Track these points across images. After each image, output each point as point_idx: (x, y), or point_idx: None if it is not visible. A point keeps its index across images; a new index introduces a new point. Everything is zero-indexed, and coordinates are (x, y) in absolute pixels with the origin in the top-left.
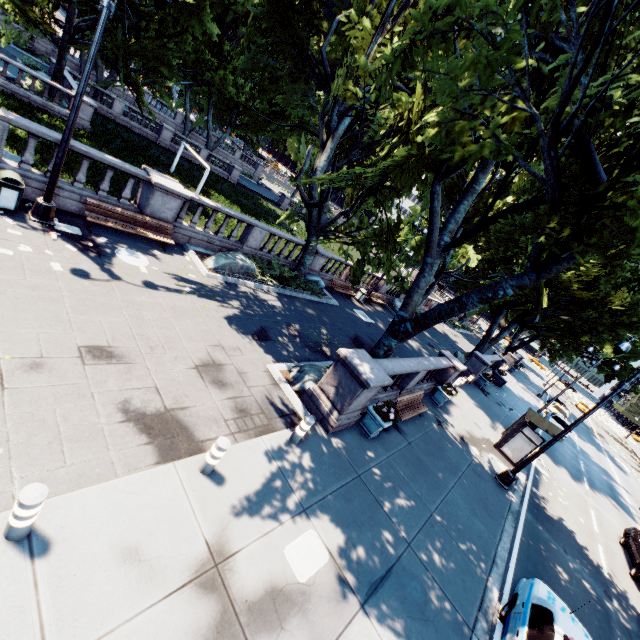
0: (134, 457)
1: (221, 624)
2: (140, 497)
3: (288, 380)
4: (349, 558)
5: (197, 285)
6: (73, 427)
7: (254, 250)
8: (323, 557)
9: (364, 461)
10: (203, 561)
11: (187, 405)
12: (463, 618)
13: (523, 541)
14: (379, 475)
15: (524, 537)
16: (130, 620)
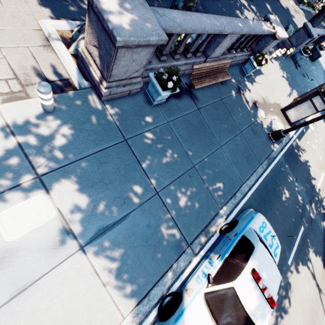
0: None
1: None
2: None
3: (67, 42)
4: (82, 212)
5: None
6: None
7: None
8: (48, 216)
9: (138, 126)
10: None
11: None
12: (185, 238)
13: (267, 177)
14: (150, 138)
15: (270, 174)
16: None
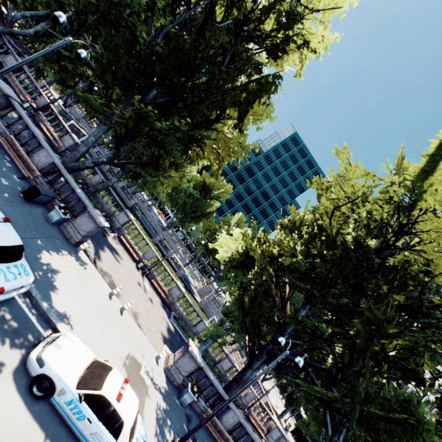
0: None
1: None
2: None
3: None
4: None
5: None
6: None
7: None
8: None
9: None
10: None
11: None
12: None
13: None
14: None
15: None
16: None
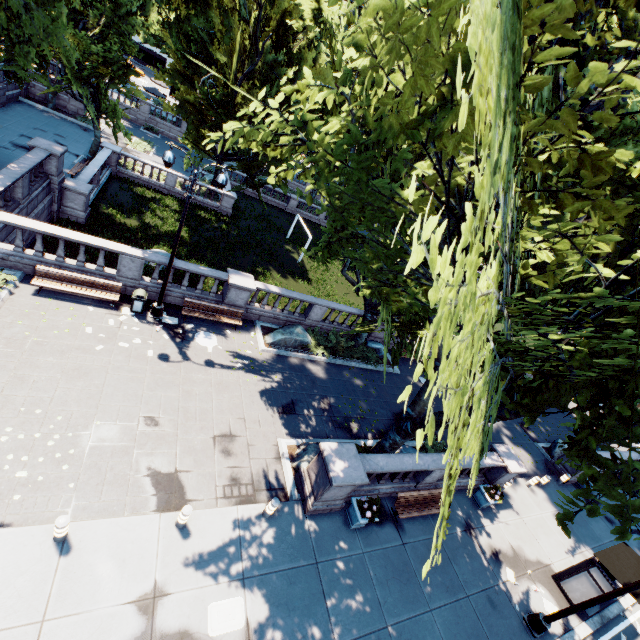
0: (140, 503)
1: (139, 639)
2: (129, 533)
3: (292, 455)
4: (263, 633)
5: (249, 360)
6: (114, 475)
7: (316, 322)
8: (239, 623)
9: (331, 550)
10: (147, 591)
11: (192, 469)
12: None
13: None
14: (341, 568)
15: None
16: (90, 611)
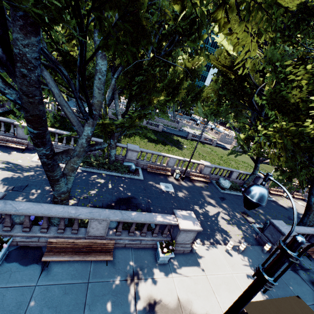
0: None
1: None
2: None
3: None
4: None
5: (15, 164)
6: None
7: None
8: None
9: None
10: None
11: None
12: None
13: None
14: None
15: None
16: None
